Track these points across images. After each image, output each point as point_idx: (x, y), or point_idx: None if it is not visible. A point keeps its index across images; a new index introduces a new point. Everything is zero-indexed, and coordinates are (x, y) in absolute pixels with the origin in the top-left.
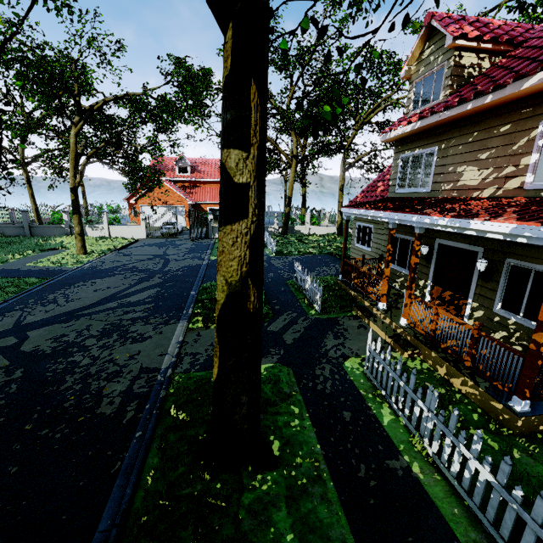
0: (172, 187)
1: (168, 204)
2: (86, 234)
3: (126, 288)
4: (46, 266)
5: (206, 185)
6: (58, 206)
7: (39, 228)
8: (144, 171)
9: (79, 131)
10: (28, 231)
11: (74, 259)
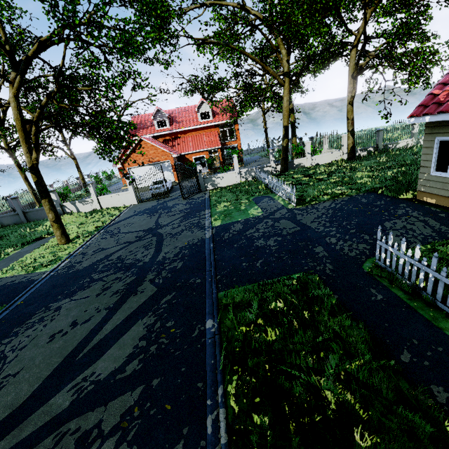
0: (154, 143)
1: (153, 162)
2: (78, 210)
3: (100, 324)
4: (13, 276)
5: (187, 134)
6: (56, 183)
7: (33, 212)
8: (112, 128)
9: (18, 91)
10: (23, 217)
11: (53, 253)
